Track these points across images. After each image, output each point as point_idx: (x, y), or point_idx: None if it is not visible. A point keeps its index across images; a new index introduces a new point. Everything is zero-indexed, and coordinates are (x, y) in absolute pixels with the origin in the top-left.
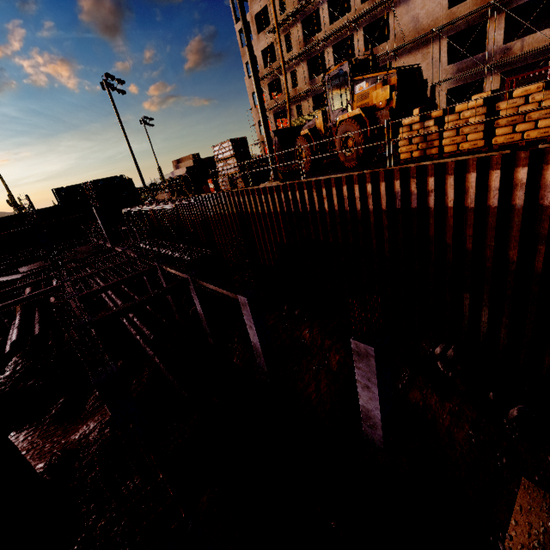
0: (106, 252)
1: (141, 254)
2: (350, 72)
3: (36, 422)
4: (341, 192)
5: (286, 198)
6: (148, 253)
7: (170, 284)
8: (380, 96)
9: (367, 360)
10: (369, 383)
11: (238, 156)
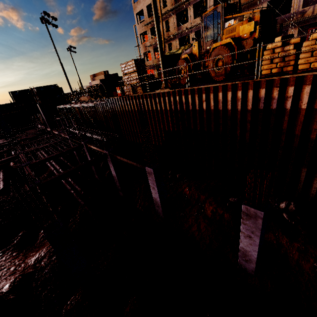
0: (47, 133)
1: (71, 136)
2: (222, 12)
3: (3, 249)
4: (217, 96)
5: (174, 101)
6: (74, 135)
7: (92, 156)
8: (245, 29)
9: (254, 220)
10: (252, 234)
11: (138, 71)
